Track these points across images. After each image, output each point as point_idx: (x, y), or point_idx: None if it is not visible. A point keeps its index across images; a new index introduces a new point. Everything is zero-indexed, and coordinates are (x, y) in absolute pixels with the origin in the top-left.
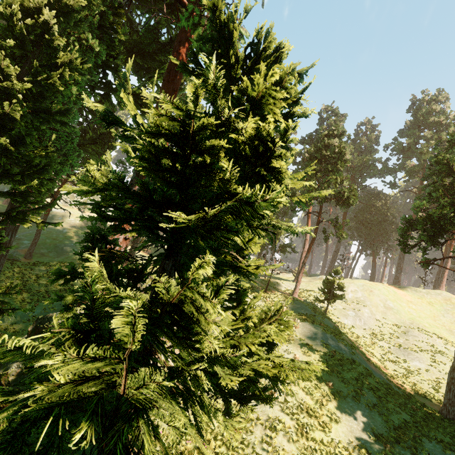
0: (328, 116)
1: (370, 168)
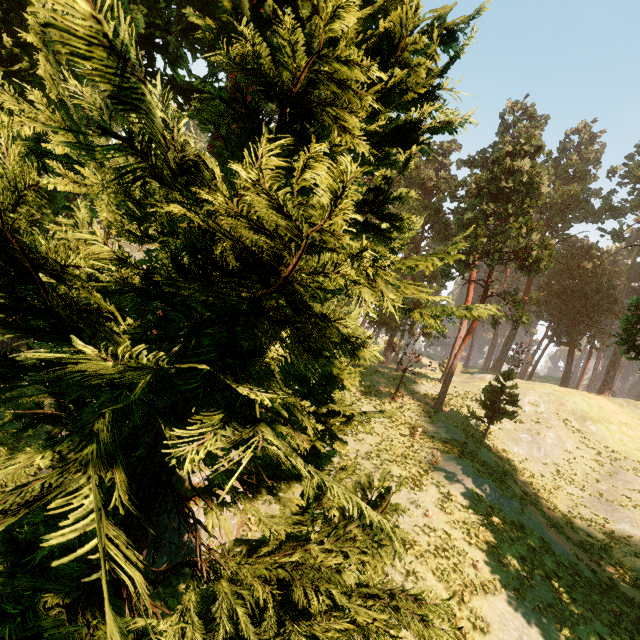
0: (516, 120)
1: (579, 207)
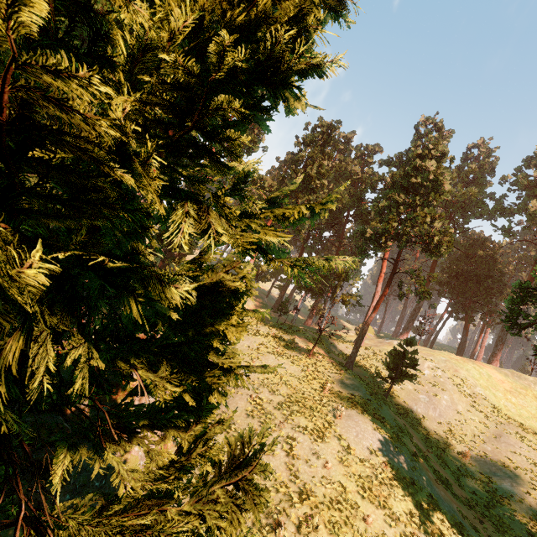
0: (428, 132)
1: (476, 206)
